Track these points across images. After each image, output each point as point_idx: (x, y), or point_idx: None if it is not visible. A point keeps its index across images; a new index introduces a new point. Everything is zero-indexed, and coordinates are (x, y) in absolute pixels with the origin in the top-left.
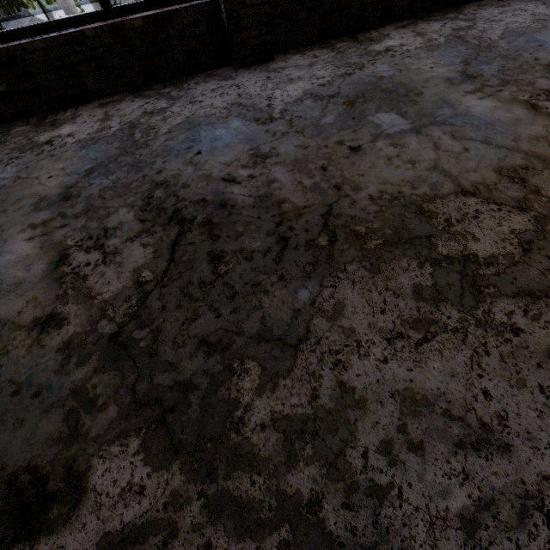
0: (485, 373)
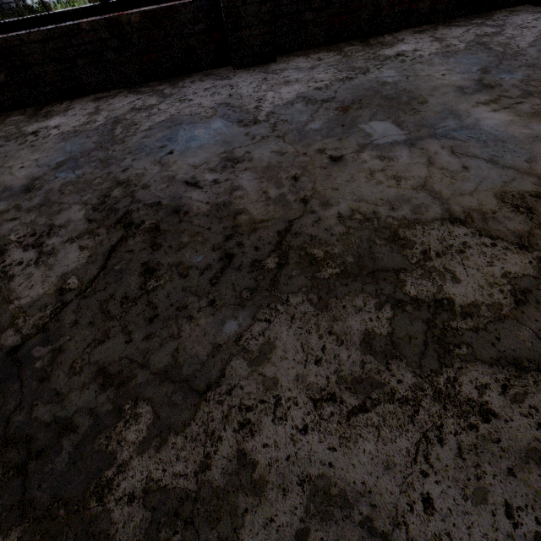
0: (433, 471)
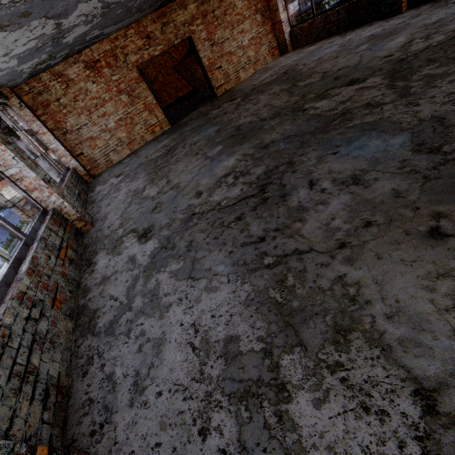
0: None
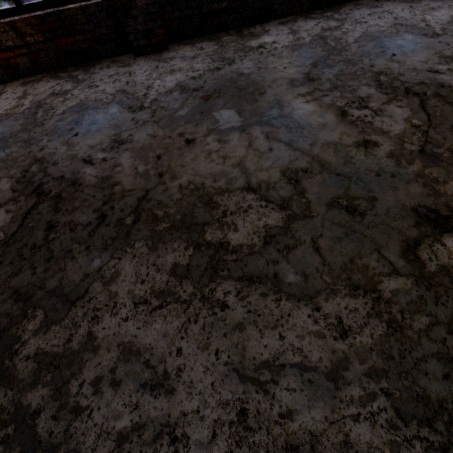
0: None
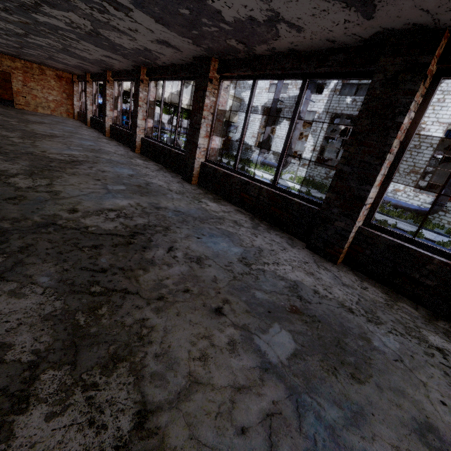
0: None
